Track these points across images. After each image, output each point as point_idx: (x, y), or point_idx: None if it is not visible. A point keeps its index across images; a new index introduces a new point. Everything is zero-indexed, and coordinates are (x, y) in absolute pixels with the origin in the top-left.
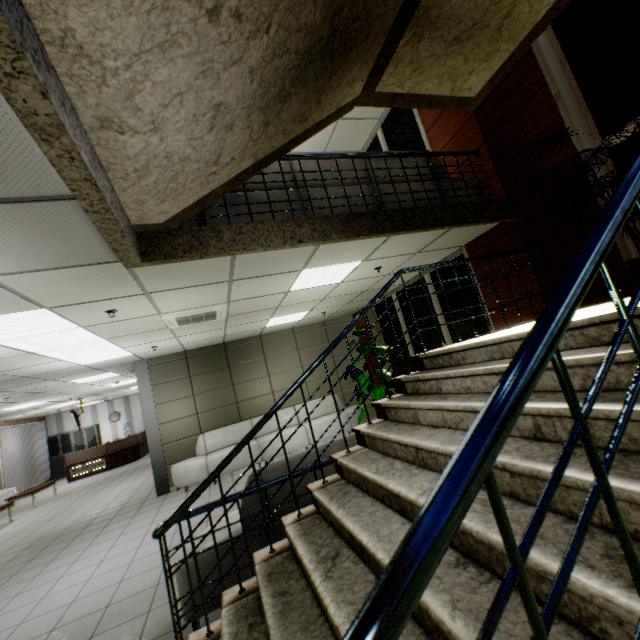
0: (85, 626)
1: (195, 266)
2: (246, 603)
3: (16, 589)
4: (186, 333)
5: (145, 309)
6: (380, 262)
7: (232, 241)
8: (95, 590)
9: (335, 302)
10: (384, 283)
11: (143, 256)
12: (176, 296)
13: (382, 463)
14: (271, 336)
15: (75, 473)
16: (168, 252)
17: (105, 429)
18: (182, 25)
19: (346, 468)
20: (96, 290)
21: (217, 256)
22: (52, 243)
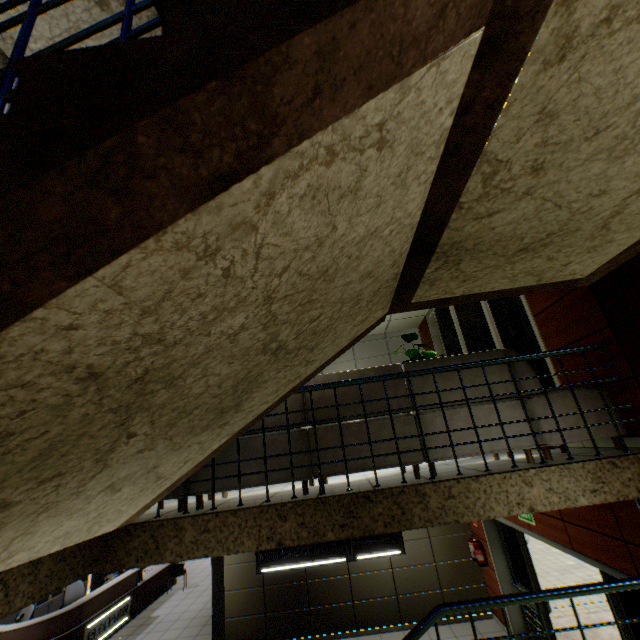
0: None
1: None
2: None
3: None
4: None
5: None
6: None
7: None
8: None
9: None
10: None
11: None
12: None
13: None
14: None
15: None
16: None
17: None
18: (79, 15)
19: None
20: None
21: None
22: None
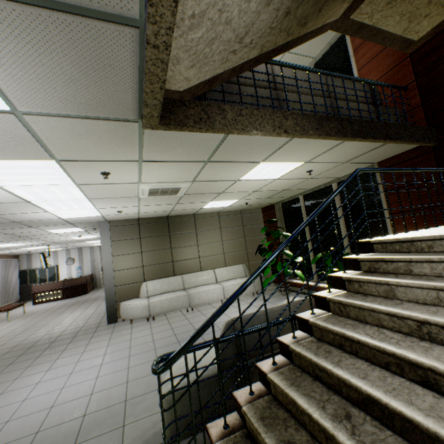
0: (67, 432)
1: (191, 141)
2: (236, 441)
3: (0, 388)
4: (147, 204)
5: (131, 176)
6: (315, 166)
7: (233, 120)
8: (70, 399)
9: (259, 195)
10: (301, 185)
11: (160, 119)
12: (160, 168)
13: (368, 330)
14: (202, 216)
15: (39, 299)
16: (181, 120)
17: (62, 269)
18: None
19: (324, 329)
20: (103, 149)
21: (219, 132)
22: (90, 84)
